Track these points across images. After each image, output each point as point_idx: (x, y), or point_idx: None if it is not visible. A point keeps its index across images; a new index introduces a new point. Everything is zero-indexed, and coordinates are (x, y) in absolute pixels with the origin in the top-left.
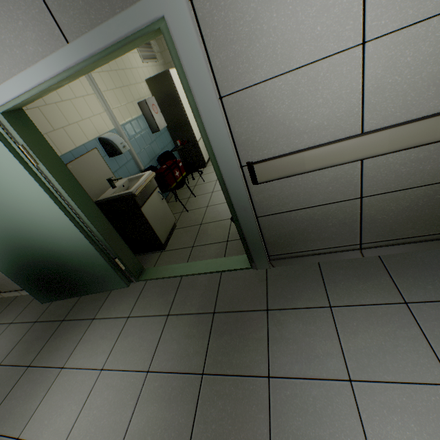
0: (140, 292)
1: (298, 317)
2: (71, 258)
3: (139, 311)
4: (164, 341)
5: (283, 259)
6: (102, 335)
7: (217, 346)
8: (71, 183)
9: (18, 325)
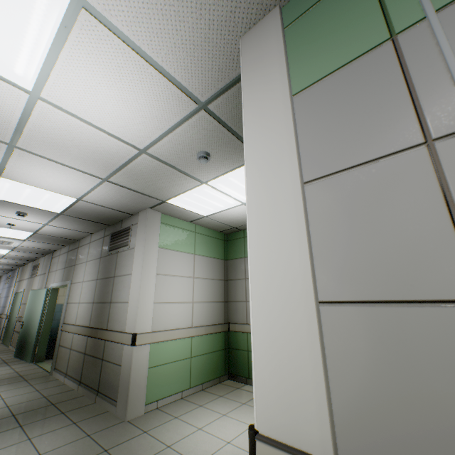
0: (28, 365)
1: (24, 383)
2: (31, 337)
3: (17, 368)
4: (3, 374)
5: (55, 371)
6: (2, 368)
7: (5, 379)
8: (51, 311)
9: (0, 358)
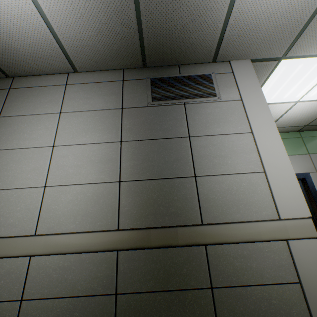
0: None
1: None
2: None
3: None
4: None
5: None
6: None
7: None
8: None
9: None
